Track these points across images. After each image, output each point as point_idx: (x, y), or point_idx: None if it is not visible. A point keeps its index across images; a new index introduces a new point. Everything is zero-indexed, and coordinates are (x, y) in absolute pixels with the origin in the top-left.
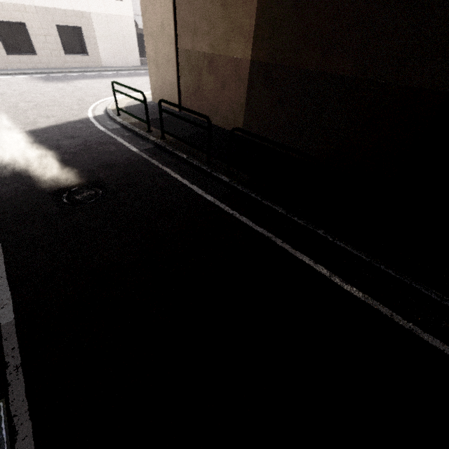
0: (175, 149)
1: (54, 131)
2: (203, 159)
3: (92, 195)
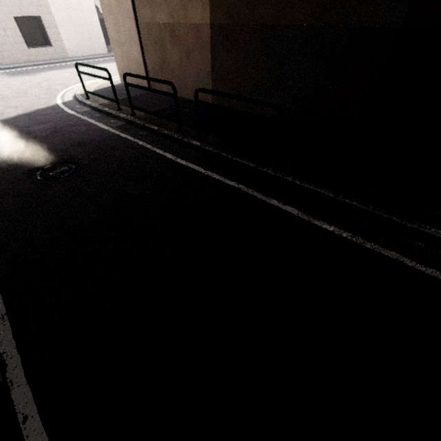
0: (146, 123)
1: (23, 119)
2: (174, 129)
3: (65, 170)
